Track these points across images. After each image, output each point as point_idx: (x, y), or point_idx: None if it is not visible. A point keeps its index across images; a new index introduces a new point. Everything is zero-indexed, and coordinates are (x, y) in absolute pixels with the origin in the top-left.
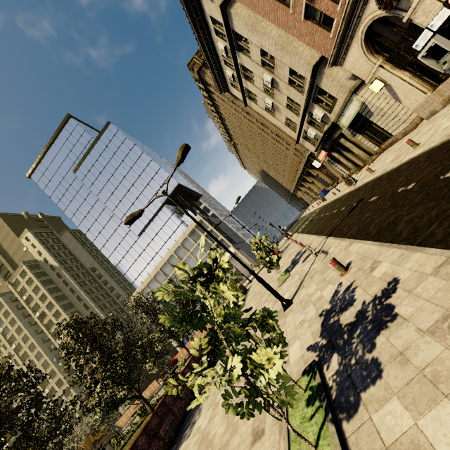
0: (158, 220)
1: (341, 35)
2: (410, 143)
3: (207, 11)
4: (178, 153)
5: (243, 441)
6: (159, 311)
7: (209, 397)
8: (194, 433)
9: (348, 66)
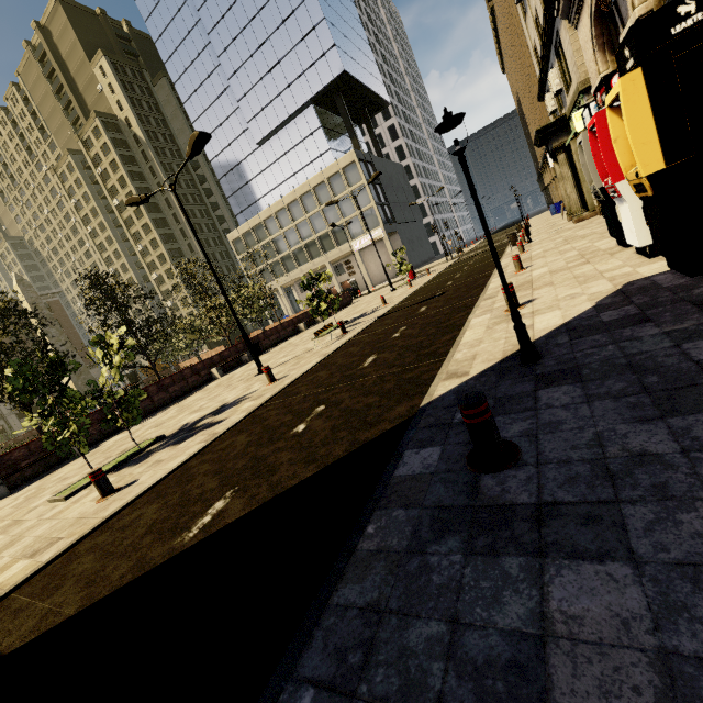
0: (294, 129)
1: None
2: (514, 262)
3: None
4: (190, 142)
5: (121, 450)
6: (210, 291)
7: (177, 404)
8: (144, 423)
9: (582, 39)
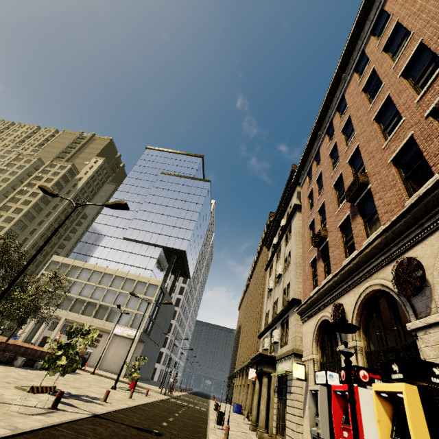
0: (145, 248)
1: (312, 301)
2: None
3: (293, 200)
4: (116, 201)
5: None
6: None
7: None
8: None
9: (304, 329)
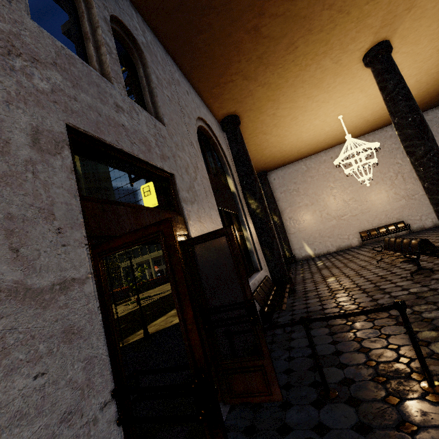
0: None
1: None
2: None
3: None
4: None
5: None
6: None
7: None
8: None
9: None
